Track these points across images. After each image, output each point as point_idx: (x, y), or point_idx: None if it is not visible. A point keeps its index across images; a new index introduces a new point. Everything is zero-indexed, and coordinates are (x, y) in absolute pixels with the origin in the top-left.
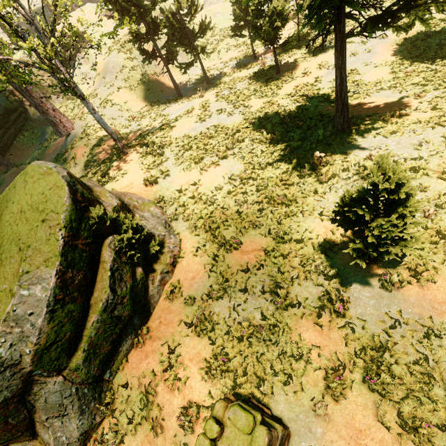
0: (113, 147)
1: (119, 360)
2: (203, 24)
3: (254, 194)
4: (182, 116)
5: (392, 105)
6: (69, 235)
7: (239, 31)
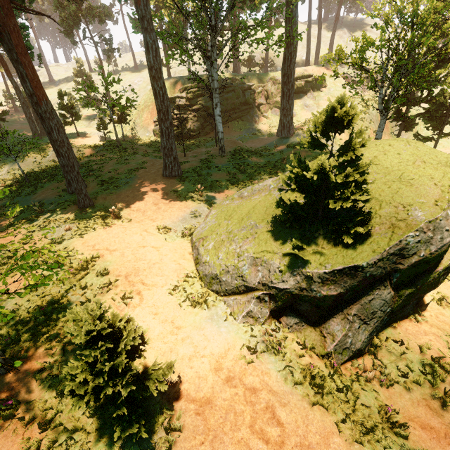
0: None
1: (396, 318)
2: None
3: None
4: None
5: None
6: None
7: None
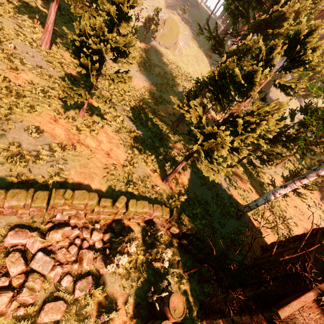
0: None
1: None
2: None
3: None
4: None
5: None
6: None
7: None
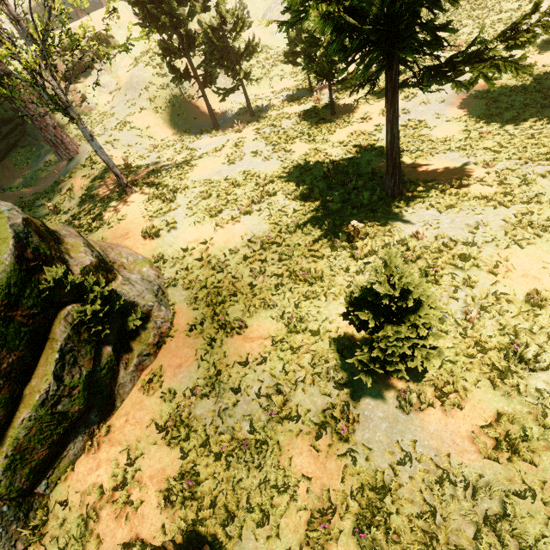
0: (118, 182)
1: (62, 468)
2: (250, 45)
3: (274, 264)
4: (209, 153)
5: (456, 172)
6: (2, 304)
7: (294, 58)
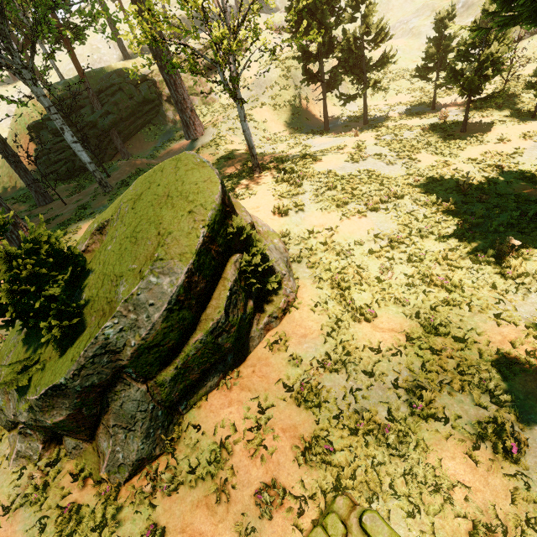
0: (243, 163)
1: (199, 395)
2: (386, 56)
3: (403, 263)
4: (331, 150)
5: None
6: (208, 236)
7: (425, 73)
